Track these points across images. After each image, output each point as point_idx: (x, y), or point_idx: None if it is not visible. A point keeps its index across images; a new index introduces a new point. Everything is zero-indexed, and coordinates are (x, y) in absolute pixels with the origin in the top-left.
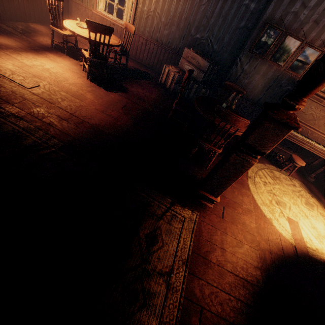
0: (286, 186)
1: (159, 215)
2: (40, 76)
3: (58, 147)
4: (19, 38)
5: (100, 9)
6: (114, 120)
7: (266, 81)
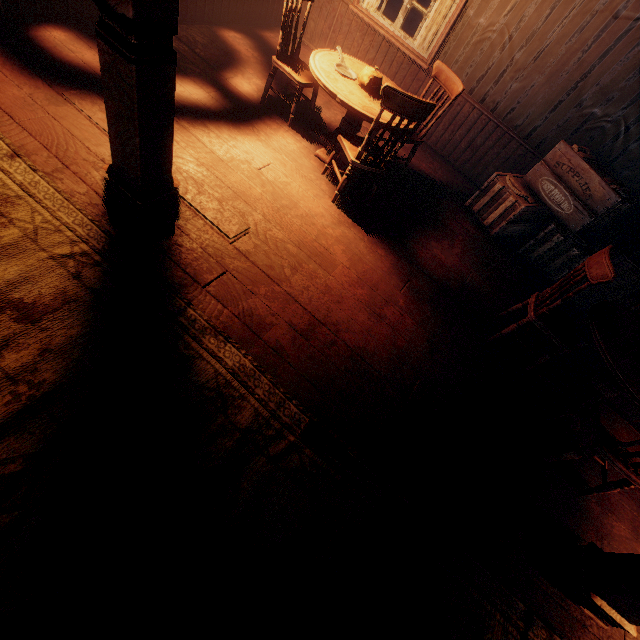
0: None
1: None
2: (248, 197)
3: (300, 429)
4: (201, 75)
5: (367, 5)
6: (391, 332)
7: None
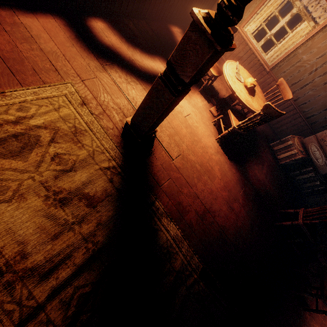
0: None
1: None
2: (181, 134)
3: (199, 271)
4: (162, 56)
5: (247, 30)
6: (236, 218)
7: None
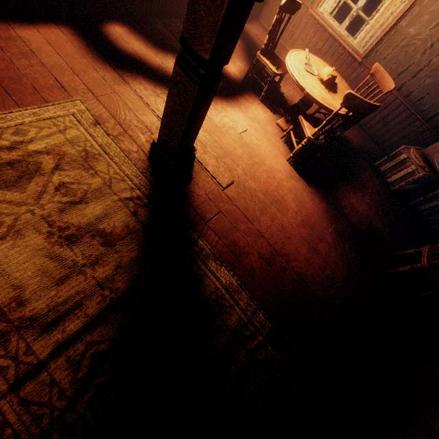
0: None
1: None
2: (234, 156)
3: (265, 331)
4: None
5: (323, 10)
6: (322, 263)
7: None
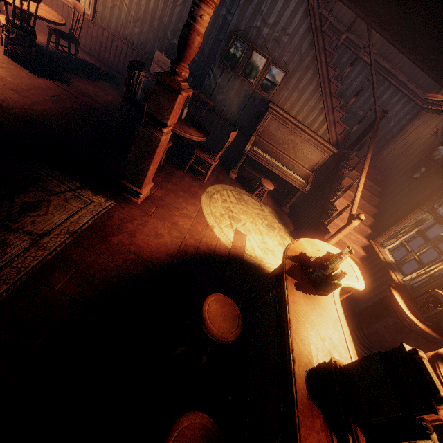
0: (251, 208)
1: (54, 191)
2: None
3: None
4: None
5: None
6: (30, 102)
7: (241, 99)
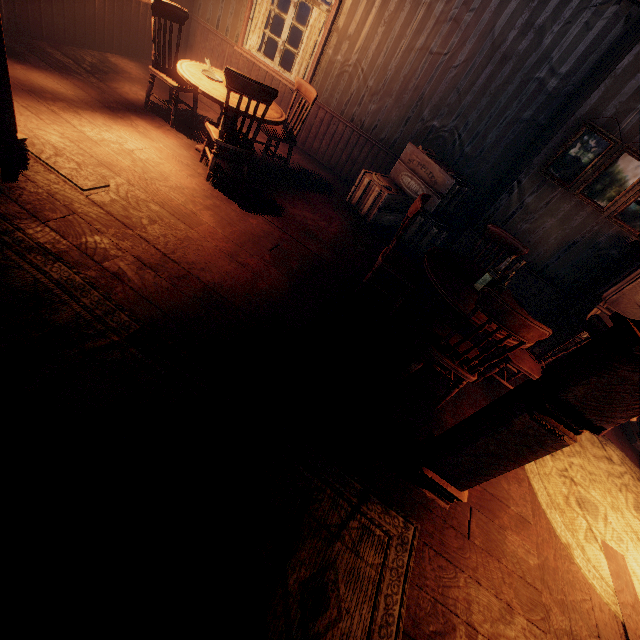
0: (594, 461)
1: (333, 526)
2: (113, 166)
3: (128, 333)
4: (83, 81)
5: (250, 47)
6: (252, 276)
7: (568, 233)
